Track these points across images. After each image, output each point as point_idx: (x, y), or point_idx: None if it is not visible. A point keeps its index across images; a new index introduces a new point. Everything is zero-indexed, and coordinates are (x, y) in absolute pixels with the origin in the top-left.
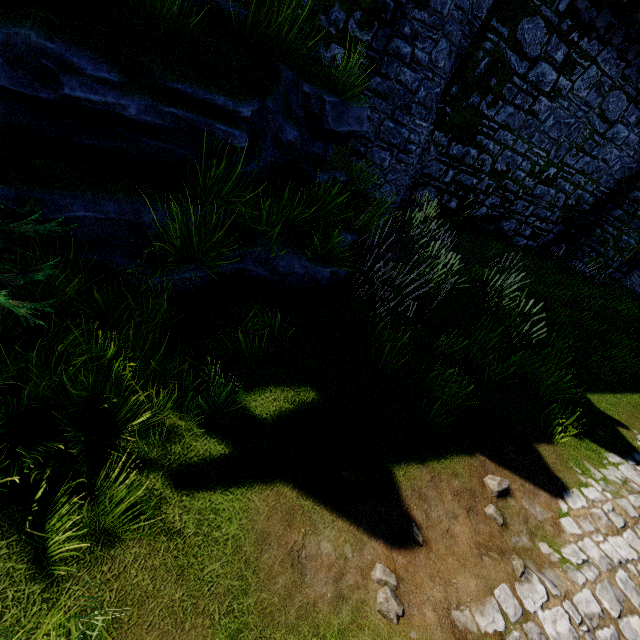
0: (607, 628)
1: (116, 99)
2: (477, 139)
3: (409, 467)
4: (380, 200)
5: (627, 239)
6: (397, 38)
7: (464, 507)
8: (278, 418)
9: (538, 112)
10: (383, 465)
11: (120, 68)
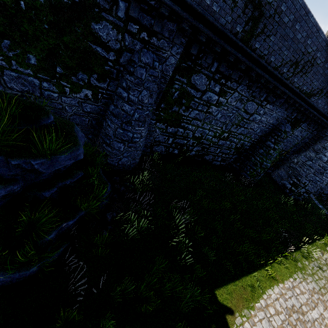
0: None
1: None
2: (182, 124)
3: None
4: (123, 165)
5: (266, 164)
6: (120, 87)
7: None
8: None
9: (212, 112)
10: None
11: None
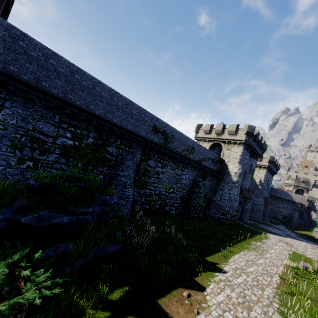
0: (221, 317)
1: (62, 219)
2: (147, 187)
3: (161, 299)
4: (124, 214)
5: (200, 202)
6: (118, 171)
7: (179, 304)
8: (121, 298)
9: (161, 177)
10: (154, 301)
11: (62, 211)
